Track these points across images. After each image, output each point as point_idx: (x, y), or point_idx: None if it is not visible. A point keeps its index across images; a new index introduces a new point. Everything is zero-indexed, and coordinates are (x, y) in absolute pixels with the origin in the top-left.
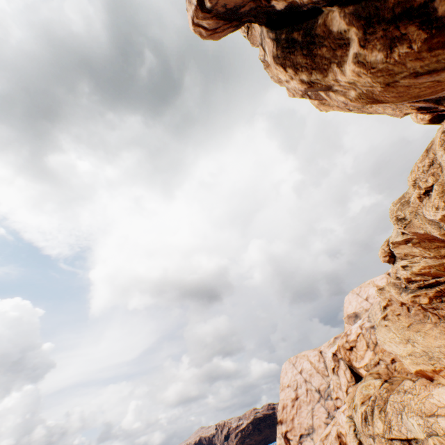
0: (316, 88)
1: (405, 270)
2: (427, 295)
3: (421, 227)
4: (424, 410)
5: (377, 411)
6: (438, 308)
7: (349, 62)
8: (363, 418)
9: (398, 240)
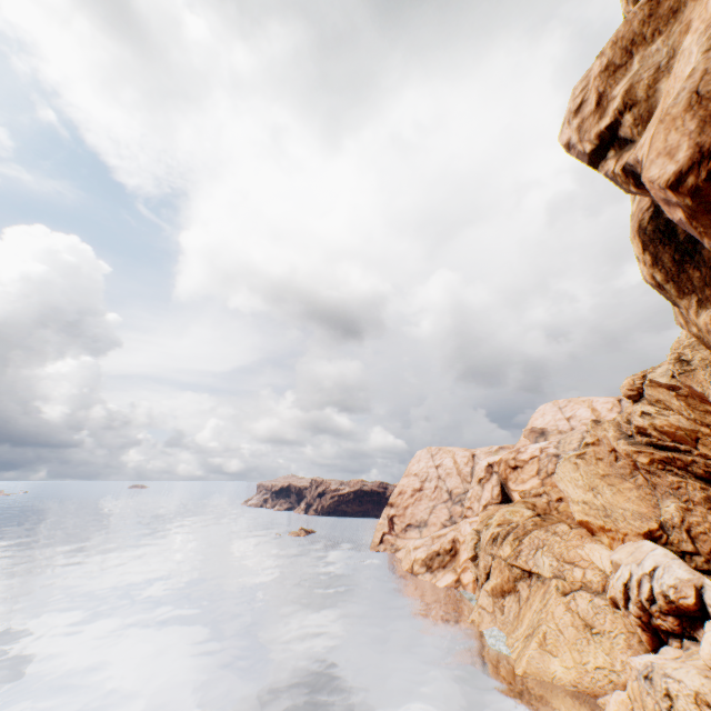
0: (662, 293)
1: (645, 418)
2: (650, 456)
3: (702, 383)
4: (565, 556)
5: (512, 538)
6: (654, 474)
7: (708, 313)
8: (492, 538)
9: (660, 382)
